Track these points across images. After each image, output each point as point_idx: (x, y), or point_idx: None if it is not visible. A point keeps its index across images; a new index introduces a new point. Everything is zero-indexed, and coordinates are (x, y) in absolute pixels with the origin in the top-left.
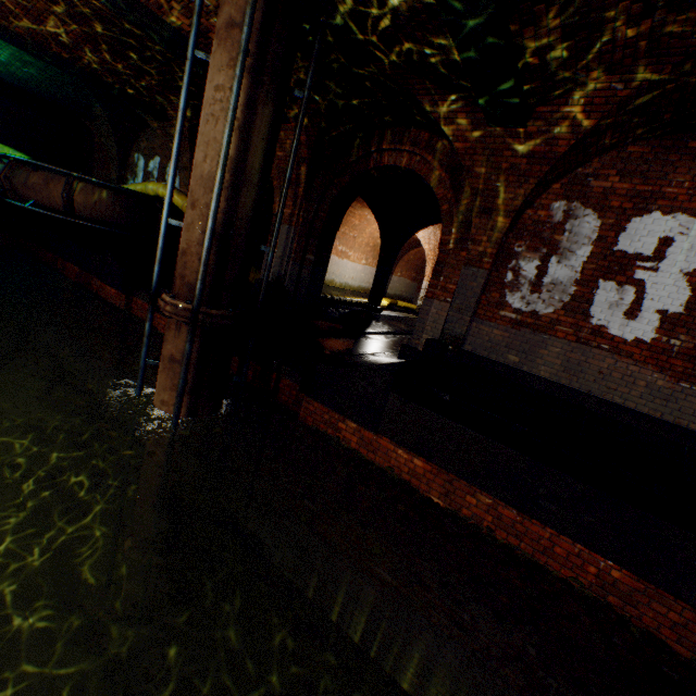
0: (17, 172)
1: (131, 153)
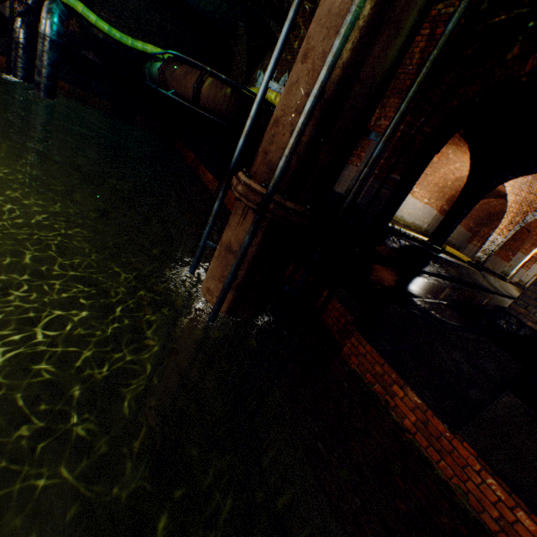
0: (170, 66)
1: (255, 71)
